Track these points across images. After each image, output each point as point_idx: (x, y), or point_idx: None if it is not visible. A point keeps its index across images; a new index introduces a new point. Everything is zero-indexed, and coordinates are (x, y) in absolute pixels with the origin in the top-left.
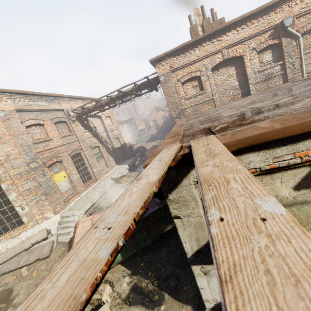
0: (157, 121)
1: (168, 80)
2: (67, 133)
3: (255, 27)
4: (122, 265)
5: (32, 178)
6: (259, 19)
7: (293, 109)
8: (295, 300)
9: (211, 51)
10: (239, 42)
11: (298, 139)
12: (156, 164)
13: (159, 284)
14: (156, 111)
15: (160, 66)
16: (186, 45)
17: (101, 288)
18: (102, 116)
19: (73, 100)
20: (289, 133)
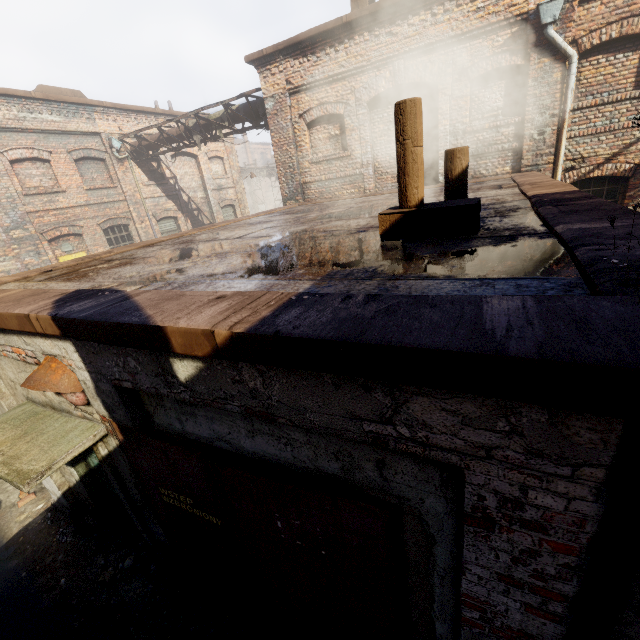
0: None
1: (280, 113)
2: (103, 183)
3: (475, 13)
4: None
5: (14, 255)
6: None
7: (124, 274)
8: None
9: (371, 58)
10: (435, 47)
11: (4, 330)
12: None
13: None
14: None
15: (267, 76)
16: (321, 33)
17: None
18: (200, 155)
19: (127, 115)
20: None
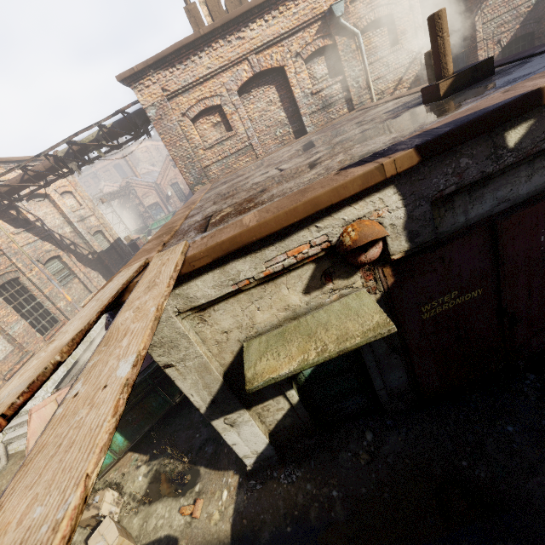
0: (180, 184)
1: (165, 116)
2: None
3: (293, 16)
4: (133, 451)
5: None
6: (297, 1)
7: (301, 182)
8: (55, 464)
9: (230, 58)
10: (274, 42)
11: (285, 234)
12: (89, 308)
13: (192, 458)
14: (174, 166)
15: (142, 89)
16: (183, 46)
17: (97, 498)
18: (51, 193)
19: None
20: (266, 232)
